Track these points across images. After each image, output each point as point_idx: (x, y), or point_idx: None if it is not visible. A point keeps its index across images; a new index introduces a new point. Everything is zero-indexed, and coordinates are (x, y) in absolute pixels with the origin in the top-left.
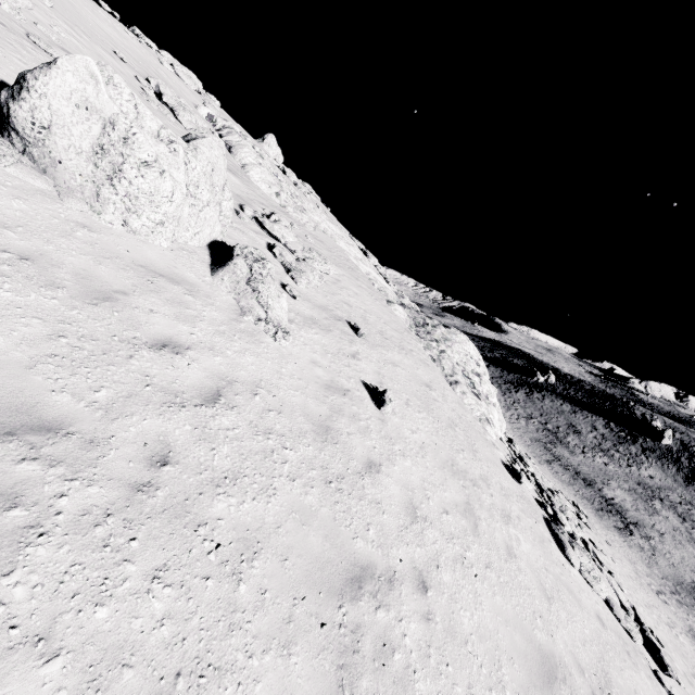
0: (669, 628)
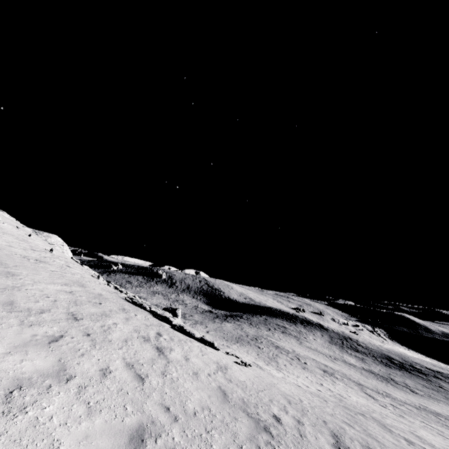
0: None
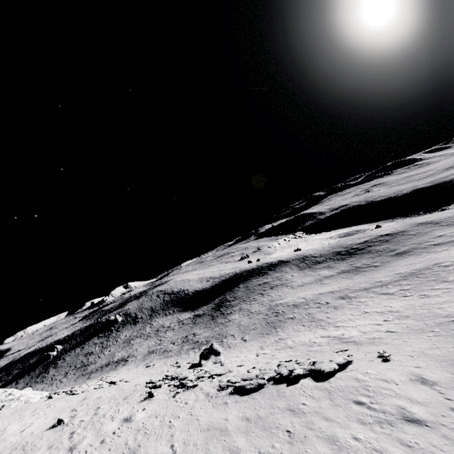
0: (135, 371)
